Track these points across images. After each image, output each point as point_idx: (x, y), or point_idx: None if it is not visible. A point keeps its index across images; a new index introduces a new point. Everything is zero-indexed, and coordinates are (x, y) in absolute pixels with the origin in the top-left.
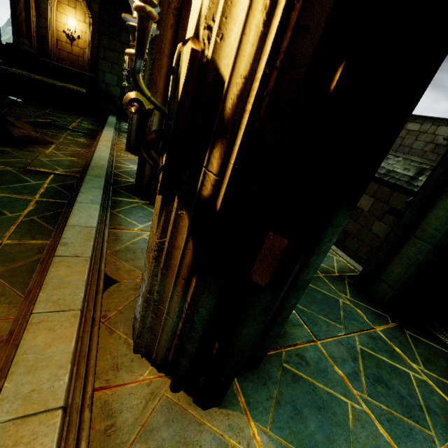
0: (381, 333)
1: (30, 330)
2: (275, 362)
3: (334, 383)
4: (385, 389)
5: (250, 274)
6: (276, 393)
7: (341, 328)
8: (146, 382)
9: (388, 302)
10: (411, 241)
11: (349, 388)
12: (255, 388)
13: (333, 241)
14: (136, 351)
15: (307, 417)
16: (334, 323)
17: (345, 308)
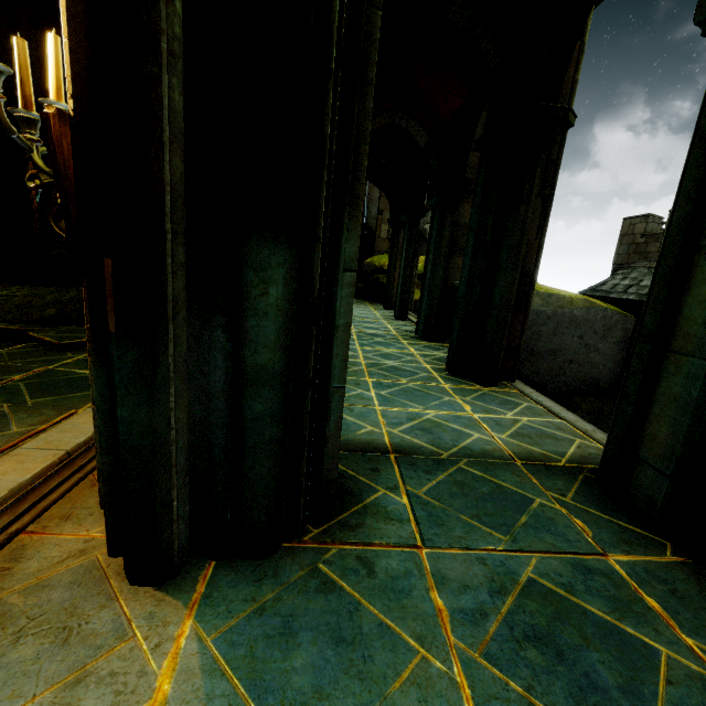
0: (620, 566)
1: (2, 459)
2: (304, 559)
3: (410, 615)
4: (547, 658)
5: (109, 322)
6: (270, 596)
7: (502, 540)
8: (87, 538)
9: (662, 509)
10: (671, 362)
11: (442, 630)
12: (237, 582)
13: (272, 294)
14: (101, 503)
15: (301, 645)
16: (490, 530)
17: (540, 512)
